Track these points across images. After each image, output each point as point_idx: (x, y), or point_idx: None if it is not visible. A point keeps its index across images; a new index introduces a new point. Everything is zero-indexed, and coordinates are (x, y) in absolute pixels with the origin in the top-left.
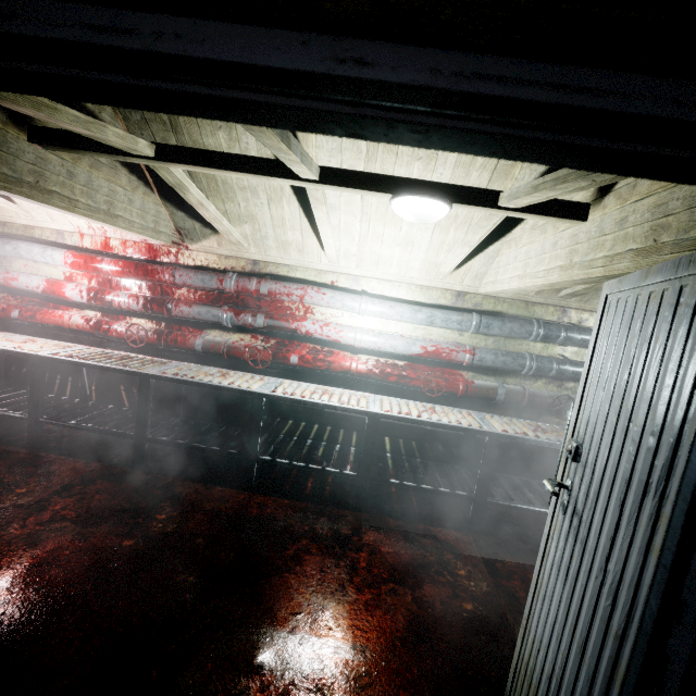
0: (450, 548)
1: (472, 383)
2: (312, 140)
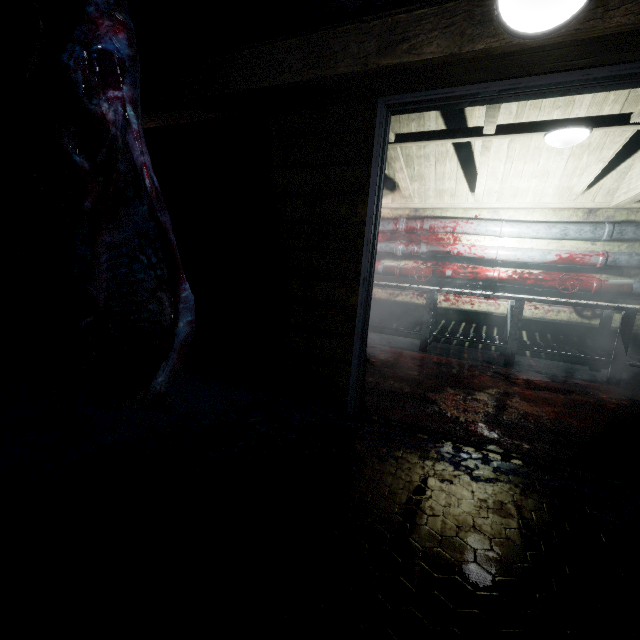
0: (591, 388)
1: (606, 281)
2: (475, 114)
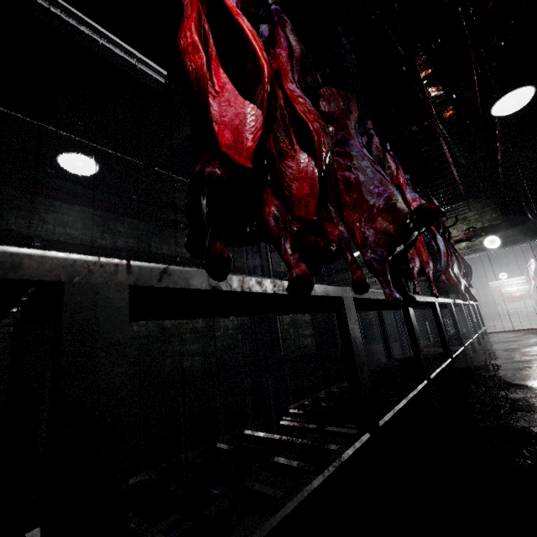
0: None
1: None
2: None
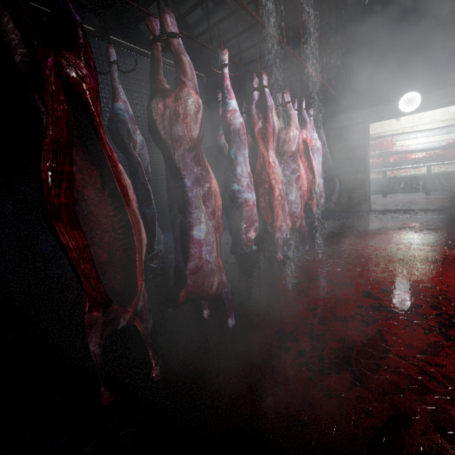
0: None
1: None
2: None
